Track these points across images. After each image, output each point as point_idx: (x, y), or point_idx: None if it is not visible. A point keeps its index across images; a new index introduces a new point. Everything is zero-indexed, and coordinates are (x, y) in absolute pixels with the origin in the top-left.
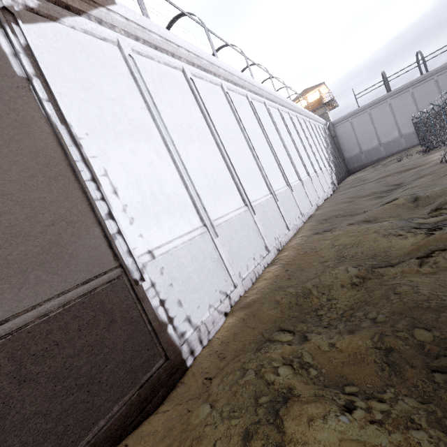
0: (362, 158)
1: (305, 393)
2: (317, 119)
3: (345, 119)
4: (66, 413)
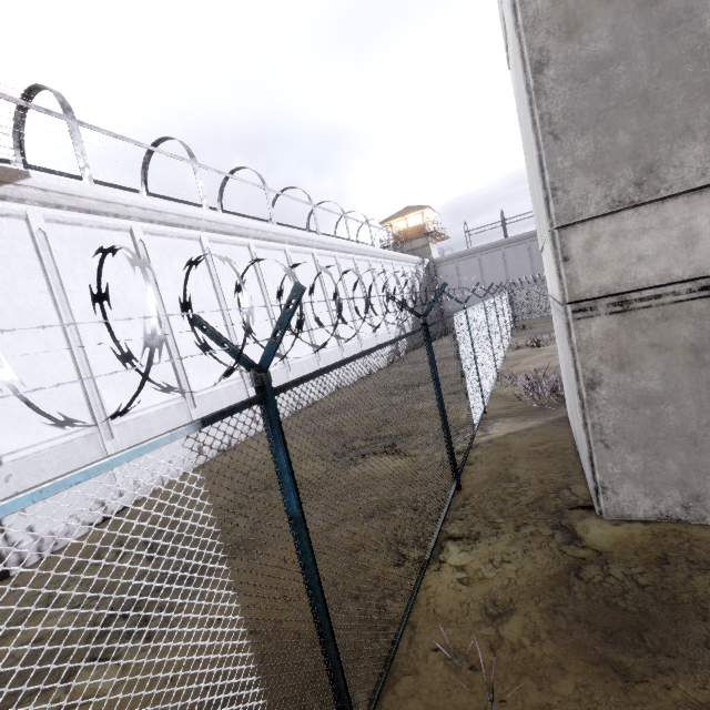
0: None
1: (66, 600)
2: (401, 258)
3: (450, 260)
4: None
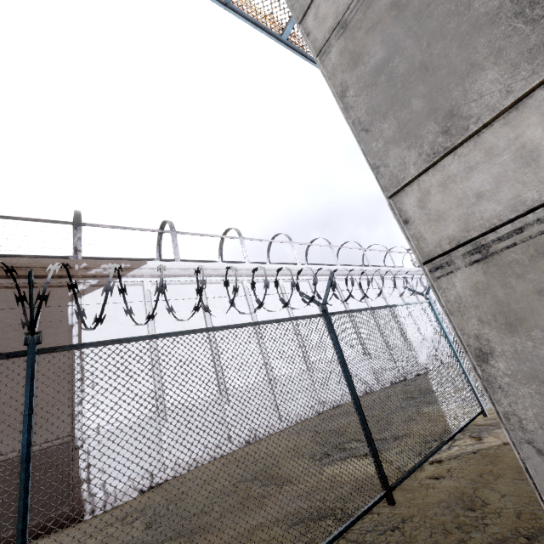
0: None
1: None
2: None
3: None
4: (2, 514)
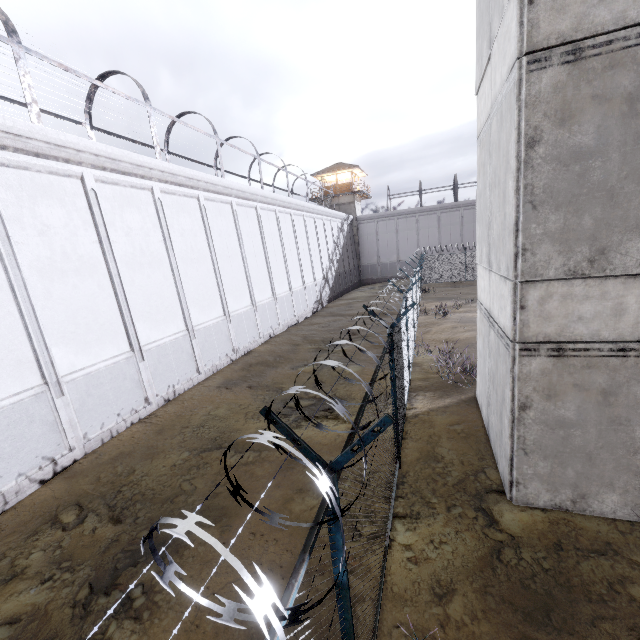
0: (377, 271)
1: (33, 571)
2: (331, 214)
3: (371, 219)
4: None
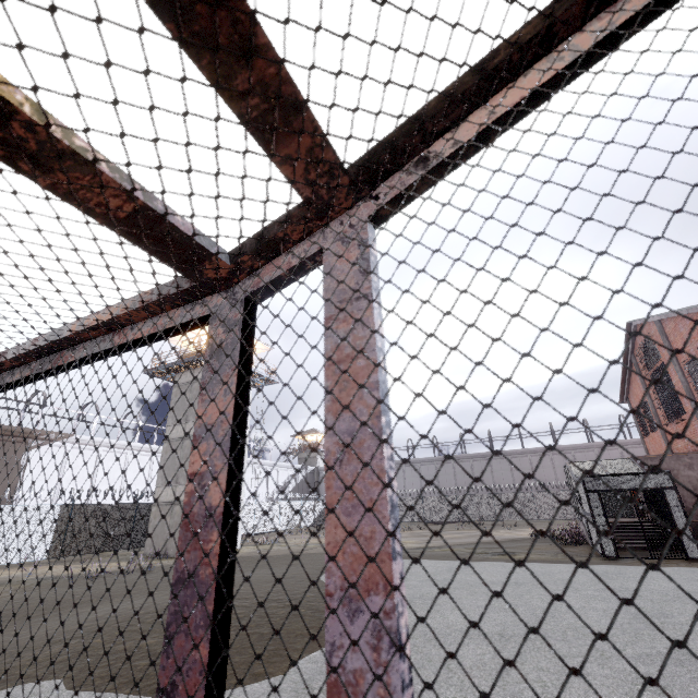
0: None
1: None
2: (278, 465)
3: None
4: None
